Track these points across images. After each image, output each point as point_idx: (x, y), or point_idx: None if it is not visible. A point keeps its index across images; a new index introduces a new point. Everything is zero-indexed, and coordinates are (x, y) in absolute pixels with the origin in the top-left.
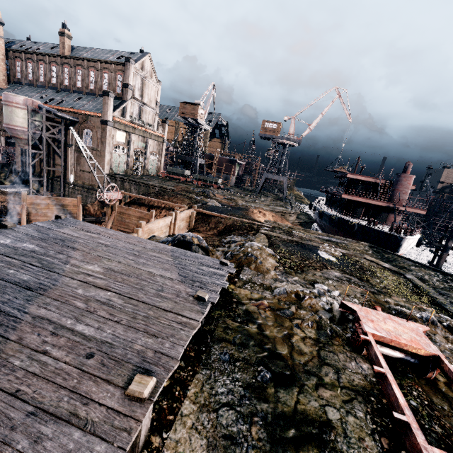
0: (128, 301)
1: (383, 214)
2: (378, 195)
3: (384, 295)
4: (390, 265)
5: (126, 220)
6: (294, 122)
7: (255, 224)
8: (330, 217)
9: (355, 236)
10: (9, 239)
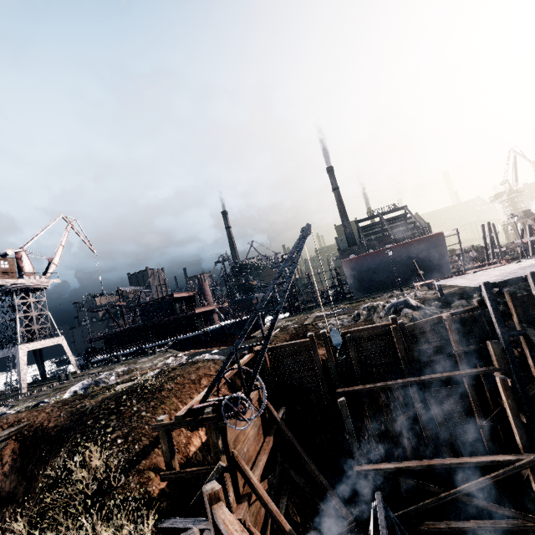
0: (501, 269)
1: (211, 316)
2: (209, 301)
3: (375, 300)
4: (325, 309)
5: (245, 449)
6: (26, 256)
7: (285, 329)
8: (201, 334)
9: (235, 334)
10: (534, 270)
